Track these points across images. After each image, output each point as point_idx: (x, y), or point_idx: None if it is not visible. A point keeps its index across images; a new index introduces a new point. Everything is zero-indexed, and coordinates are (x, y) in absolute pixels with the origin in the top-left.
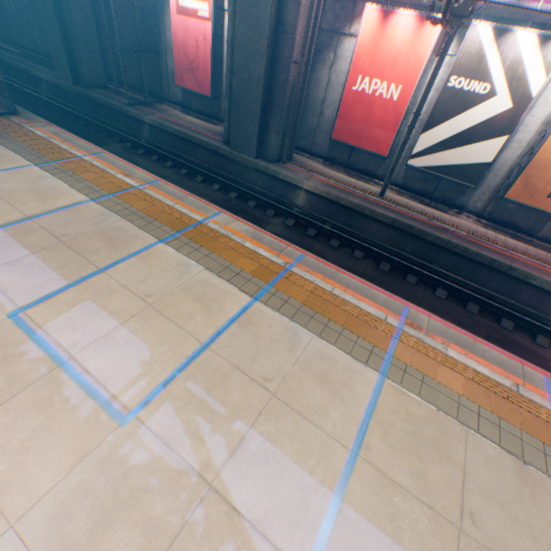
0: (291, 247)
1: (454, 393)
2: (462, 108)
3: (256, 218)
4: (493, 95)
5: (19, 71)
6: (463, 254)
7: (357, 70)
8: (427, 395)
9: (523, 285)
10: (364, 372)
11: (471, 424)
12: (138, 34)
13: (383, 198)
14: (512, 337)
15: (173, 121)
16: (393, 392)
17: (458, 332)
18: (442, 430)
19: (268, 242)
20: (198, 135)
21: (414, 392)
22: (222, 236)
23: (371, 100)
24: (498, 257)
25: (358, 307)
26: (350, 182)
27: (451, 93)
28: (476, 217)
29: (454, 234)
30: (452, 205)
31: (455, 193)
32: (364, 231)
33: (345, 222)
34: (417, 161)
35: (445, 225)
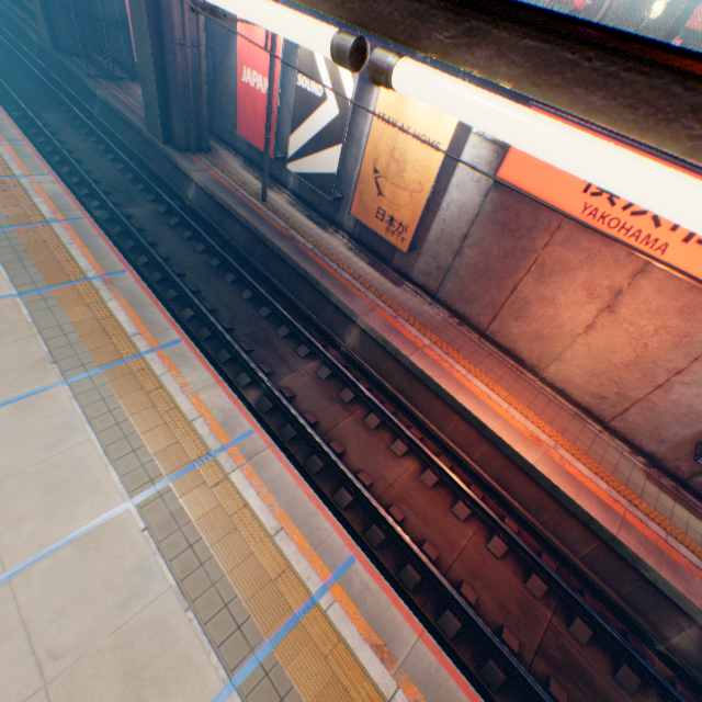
0: (81, 212)
1: (68, 320)
2: (311, 111)
3: (133, 200)
4: (327, 100)
5: (22, 31)
6: (291, 264)
7: (243, 60)
8: (40, 314)
9: (329, 303)
10: (5, 289)
11: (48, 336)
12: (114, 3)
13: (266, 203)
14: (278, 342)
15: (123, 99)
16: (10, 304)
17: (148, 297)
18: (14, 330)
19: (63, 203)
20: (132, 115)
21: (32, 310)
22: (22, 190)
23: (256, 94)
24: (315, 271)
25: (74, 259)
26: (251, 184)
27: (302, 93)
28: (351, 238)
29: (297, 245)
30: (334, 222)
31: (334, 209)
32: (231, 231)
33: (219, 220)
34: (293, 166)
35: (300, 237)
